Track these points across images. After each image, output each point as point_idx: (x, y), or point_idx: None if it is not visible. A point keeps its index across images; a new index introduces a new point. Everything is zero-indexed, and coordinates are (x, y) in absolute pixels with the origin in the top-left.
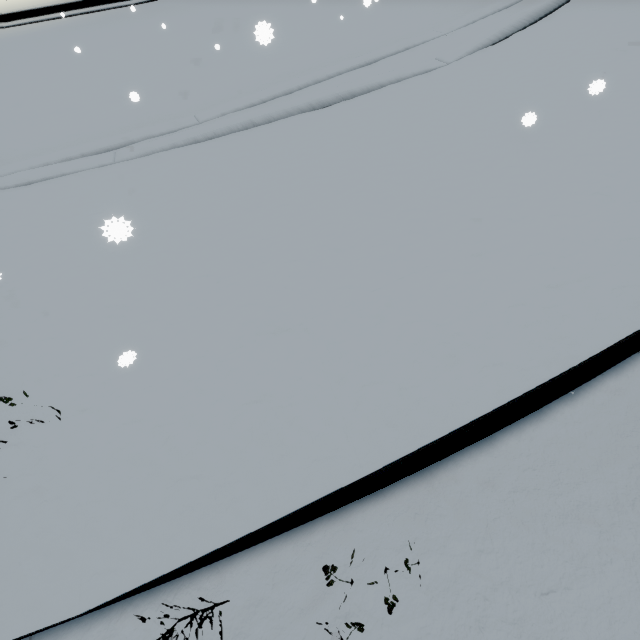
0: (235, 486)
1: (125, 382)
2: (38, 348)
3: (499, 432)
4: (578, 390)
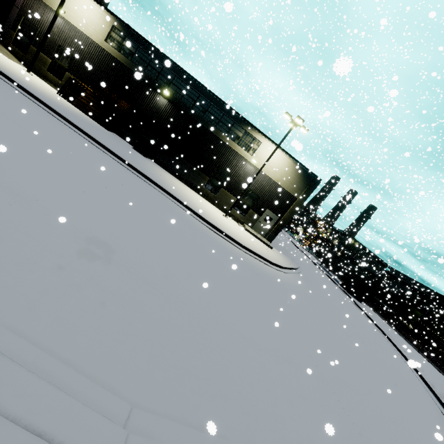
0: None
1: None
2: None
3: None
4: None
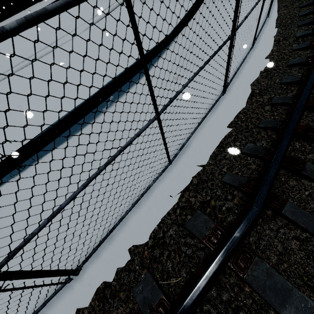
0: None
1: None
2: None
3: (84, 127)
4: (108, 108)
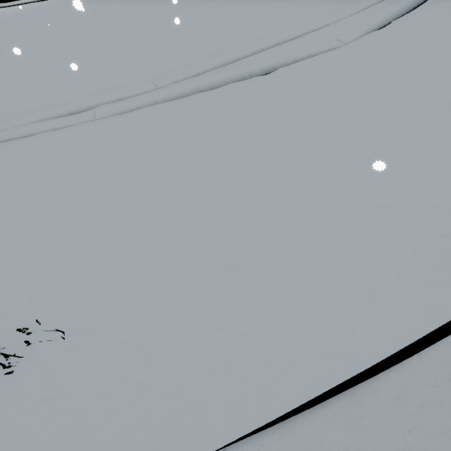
0: (206, 404)
1: (113, 308)
2: (44, 276)
3: None
4: None
